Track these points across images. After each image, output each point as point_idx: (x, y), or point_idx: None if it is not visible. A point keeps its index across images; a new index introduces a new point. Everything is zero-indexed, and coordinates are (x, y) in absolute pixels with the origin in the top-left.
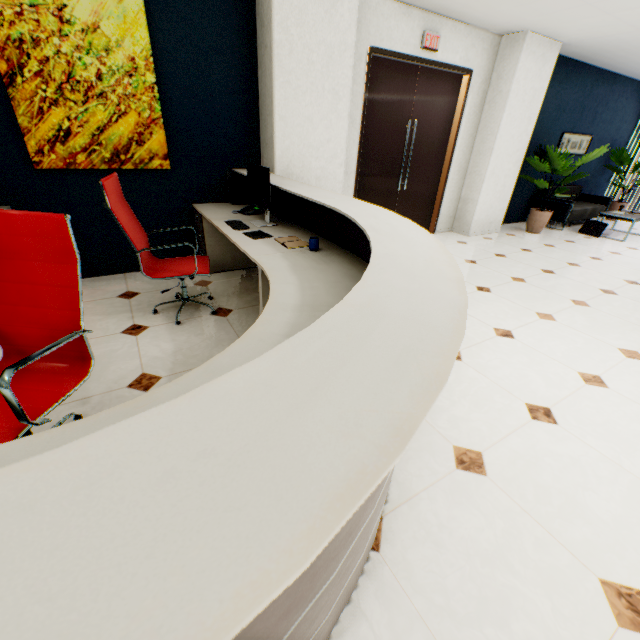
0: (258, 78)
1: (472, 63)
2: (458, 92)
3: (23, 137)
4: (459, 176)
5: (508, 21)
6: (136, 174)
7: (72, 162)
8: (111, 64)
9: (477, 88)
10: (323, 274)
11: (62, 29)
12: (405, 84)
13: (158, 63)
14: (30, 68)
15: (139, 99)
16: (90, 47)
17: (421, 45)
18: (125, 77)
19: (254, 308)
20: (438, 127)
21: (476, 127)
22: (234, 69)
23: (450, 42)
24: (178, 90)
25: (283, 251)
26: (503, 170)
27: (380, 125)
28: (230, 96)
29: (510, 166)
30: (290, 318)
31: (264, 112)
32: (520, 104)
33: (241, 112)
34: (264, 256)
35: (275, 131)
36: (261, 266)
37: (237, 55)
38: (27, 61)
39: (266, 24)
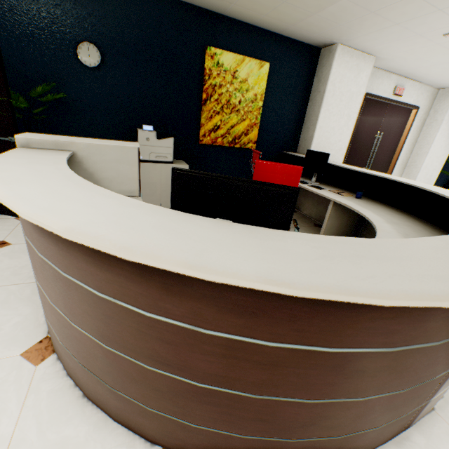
0: (307, 106)
1: (419, 103)
2: (408, 118)
3: (199, 128)
4: (401, 167)
5: (448, 82)
6: (238, 150)
7: (215, 141)
8: (246, 97)
9: (420, 117)
10: (379, 210)
11: (232, 81)
12: (379, 112)
13: (265, 97)
14: (214, 97)
15: (252, 113)
16: (240, 89)
17: (393, 92)
18: (250, 103)
19: (301, 228)
20: (393, 137)
21: (416, 139)
22: (297, 101)
23: (409, 91)
24: (269, 110)
25: (342, 197)
26: (432, 166)
27: (361, 134)
28: (292, 114)
29: (436, 164)
30: (389, 226)
31: (308, 123)
32: (448, 128)
33: (294, 122)
34: (336, 198)
35: (315, 134)
36: (341, 202)
37: (300, 94)
38: (214, 94)
39: (322, 81)
